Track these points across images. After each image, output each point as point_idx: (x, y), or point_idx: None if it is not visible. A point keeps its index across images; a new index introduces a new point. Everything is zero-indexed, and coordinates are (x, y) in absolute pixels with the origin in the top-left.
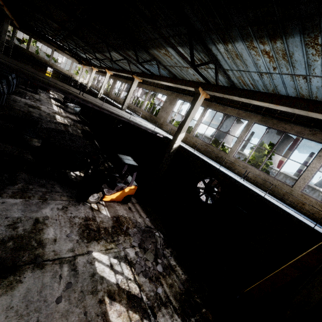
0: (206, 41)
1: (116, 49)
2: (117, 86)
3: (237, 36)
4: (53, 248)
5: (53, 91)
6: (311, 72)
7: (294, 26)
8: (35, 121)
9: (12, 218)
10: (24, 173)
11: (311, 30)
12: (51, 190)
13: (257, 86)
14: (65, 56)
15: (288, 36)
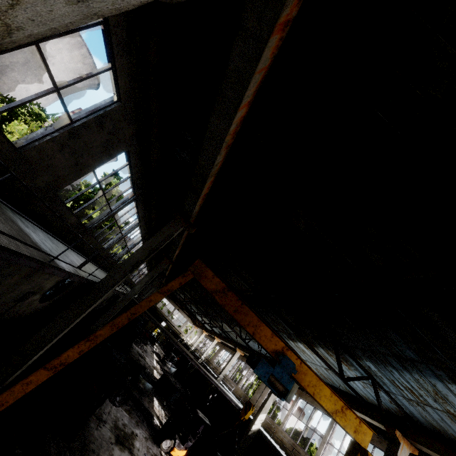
0: (282, 336)
1: (228, 322)
2: (222, 354)
3: (296, 339)
4: (137, 452)
5: (156, 345)
6: (347, 374)
7: (314, 342)
8: (144, 367)
9: (124, 421)
10: (131, 402)
11: (322, 346)
12: (142, 422)
13: (333, 381)
14: (183, 314)
15: (316, 346)
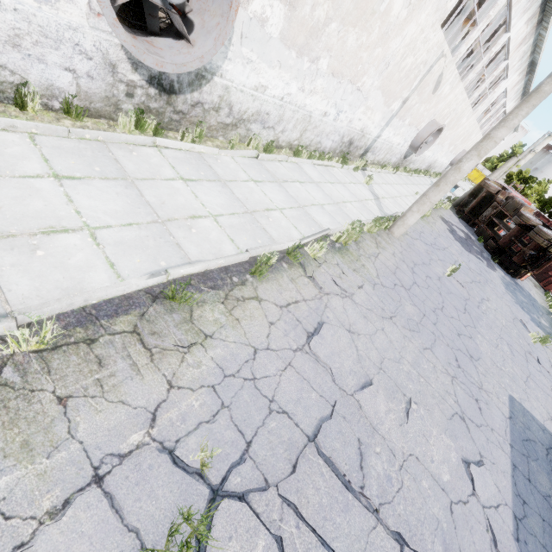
0: None
1: None
2: None
3: None
4: None
5: None
6: None
7: None
8: None
9: None
10: None
11: None
12: None
13: None
14: None
15: None
